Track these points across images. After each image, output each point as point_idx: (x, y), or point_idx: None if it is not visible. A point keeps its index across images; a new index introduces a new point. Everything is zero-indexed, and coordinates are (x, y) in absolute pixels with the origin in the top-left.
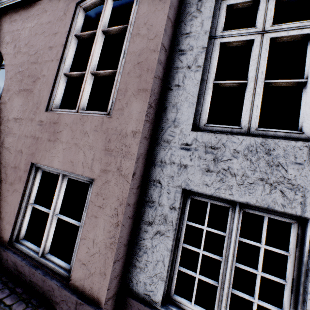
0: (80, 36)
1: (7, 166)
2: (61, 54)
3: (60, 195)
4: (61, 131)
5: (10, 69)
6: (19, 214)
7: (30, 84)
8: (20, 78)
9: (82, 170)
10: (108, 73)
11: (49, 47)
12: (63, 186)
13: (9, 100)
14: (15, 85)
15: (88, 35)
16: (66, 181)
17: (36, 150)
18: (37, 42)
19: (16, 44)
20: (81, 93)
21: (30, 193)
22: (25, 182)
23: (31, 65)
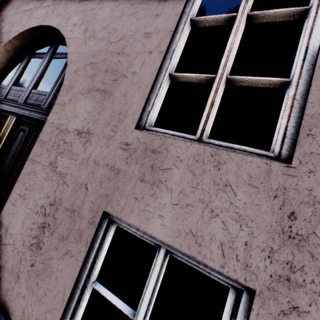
0: (200, 21)
1: (58, 205)
2: (168, 44)
3: (156, 289)
4: (167, 168)
5: (76, 59)
6: (71, 298)
7: (108, 83)
8: (90, 73)
9: (219, 259)
10: (263, 83)
11: (145, 33)
12: (163, 270)
13: (70, 101)
14: (83, 81)
15: (215, 20)
16: (167, 260)
17: (113, 191)
18: (123, 26)
19: (87, 27)
20: (206, 108)
21: (93, 262)
22: (89, 244)
23: (111, 55)
